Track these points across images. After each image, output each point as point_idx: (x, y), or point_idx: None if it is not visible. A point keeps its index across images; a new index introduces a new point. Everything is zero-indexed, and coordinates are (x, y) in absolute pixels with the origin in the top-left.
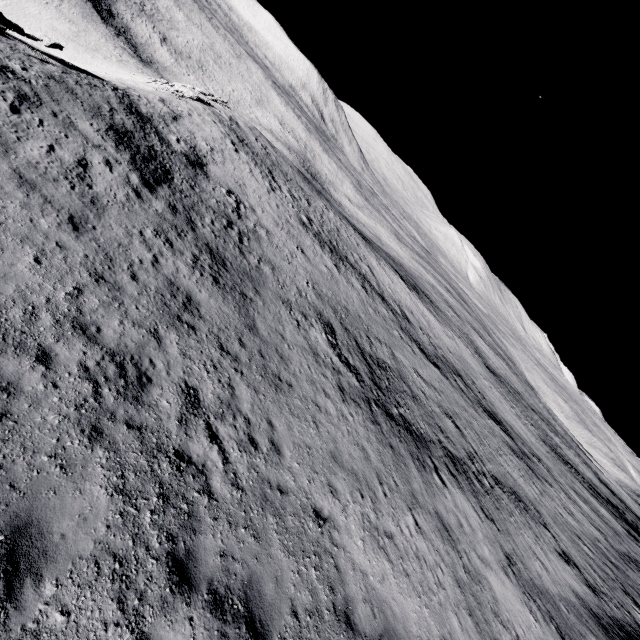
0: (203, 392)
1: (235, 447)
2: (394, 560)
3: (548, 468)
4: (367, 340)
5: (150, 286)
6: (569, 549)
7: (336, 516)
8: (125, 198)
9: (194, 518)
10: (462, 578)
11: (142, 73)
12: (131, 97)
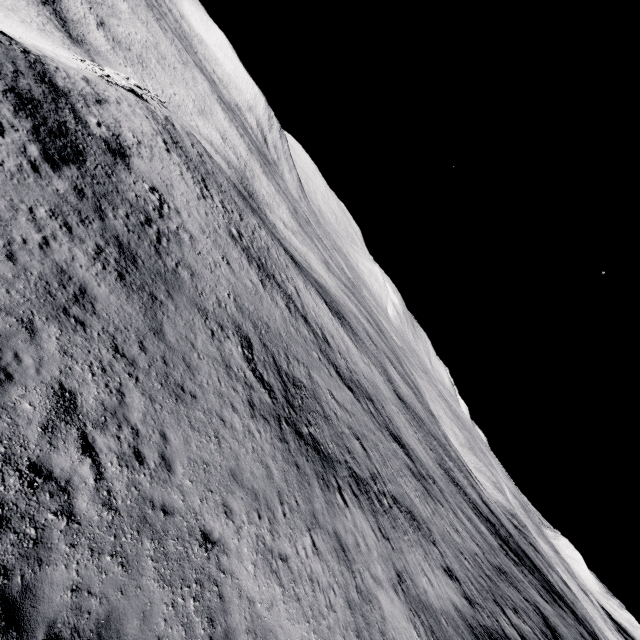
0: (83, 396)
1: (115, 461)
2: (286, 584)
3: (441, 489)
4: (285, 358)
5: (32, 270)
6: (453, 564)
7: (227, 539)
8: (16, 168)
9: (43, 545)
10: (354, 599)
11: (68, 49)
12: (46, 66)
